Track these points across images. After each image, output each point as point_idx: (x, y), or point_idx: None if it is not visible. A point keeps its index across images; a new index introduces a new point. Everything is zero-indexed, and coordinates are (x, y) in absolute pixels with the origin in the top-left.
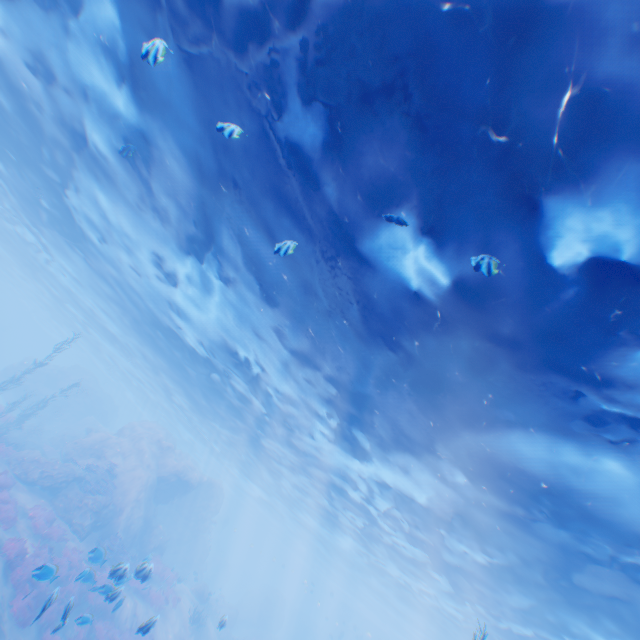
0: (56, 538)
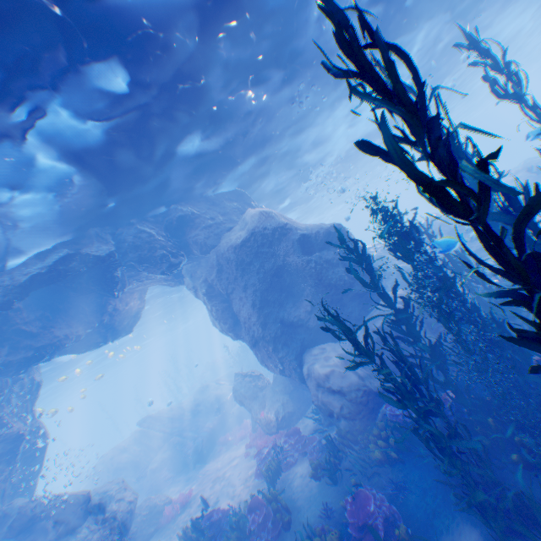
0: None
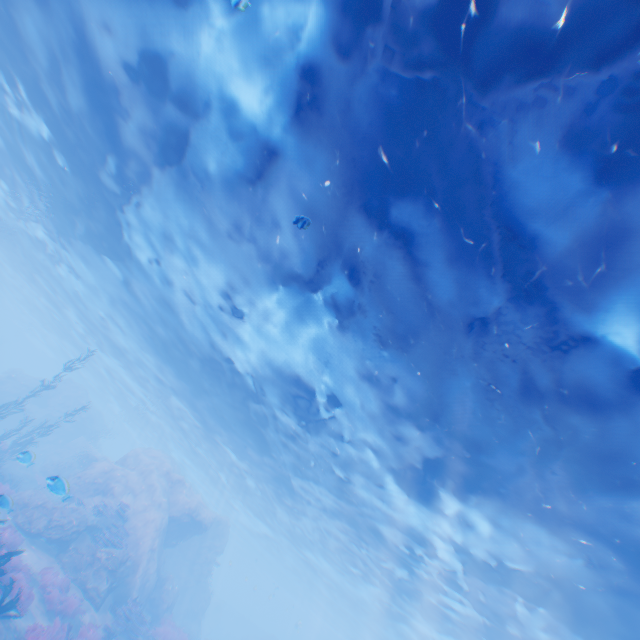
0: (71, 612)
